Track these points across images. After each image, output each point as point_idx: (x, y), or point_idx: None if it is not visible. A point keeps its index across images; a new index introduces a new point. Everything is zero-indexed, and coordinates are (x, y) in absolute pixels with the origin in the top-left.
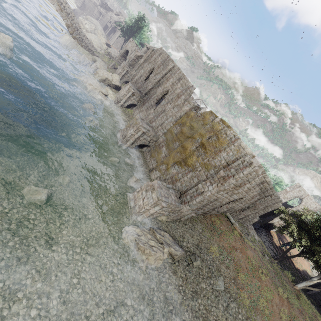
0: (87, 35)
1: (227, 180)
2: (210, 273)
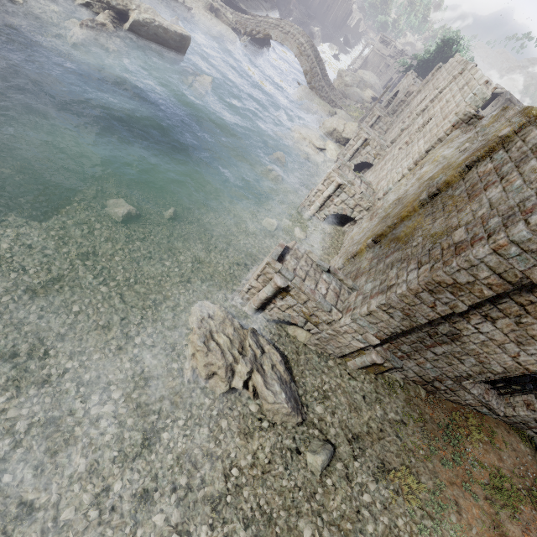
0: (344, 91)
1: (466, 249)
2: (351, 524)
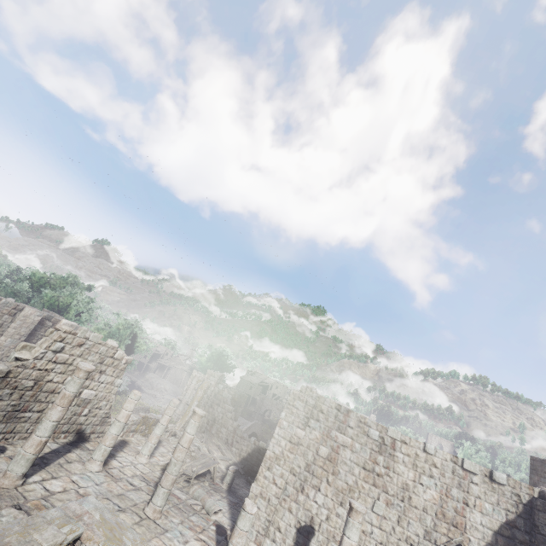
0: None
1: None
2: None
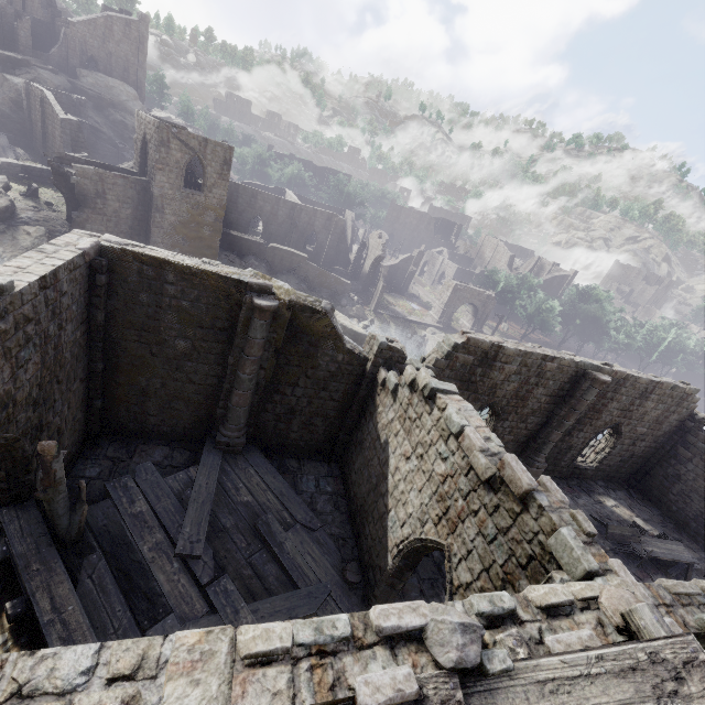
0: None
1: None
2: None
